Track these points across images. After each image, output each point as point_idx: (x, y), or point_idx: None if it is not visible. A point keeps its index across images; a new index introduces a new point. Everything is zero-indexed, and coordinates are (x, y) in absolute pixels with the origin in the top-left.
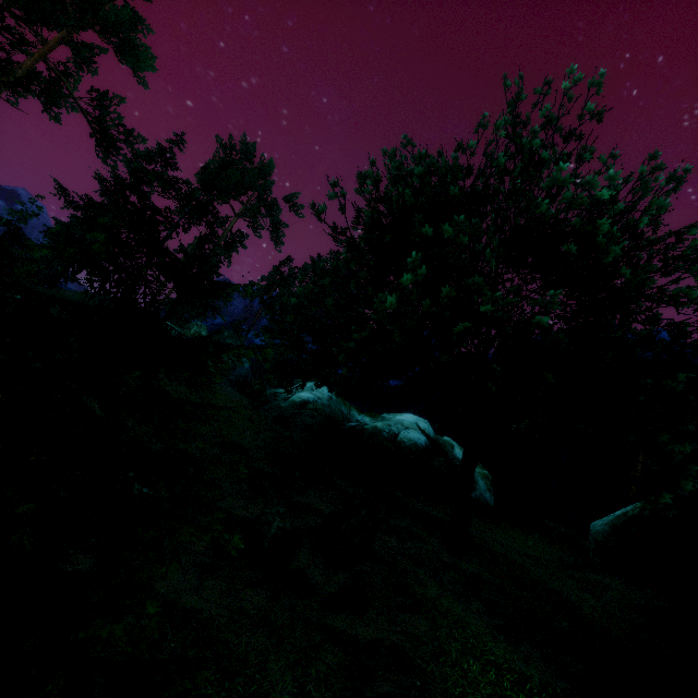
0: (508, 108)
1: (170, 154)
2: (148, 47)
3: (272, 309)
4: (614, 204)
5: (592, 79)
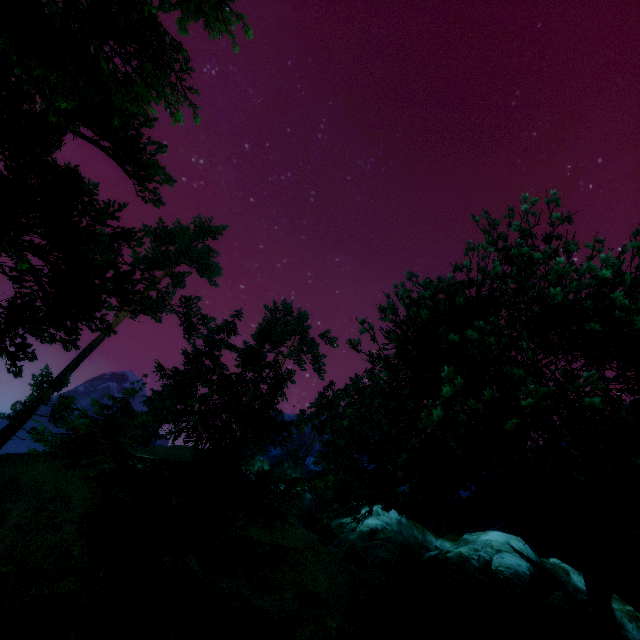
0: (485, 233)
1: (233, 324)
2: (217, 263)
3: (323, 432)
4: (621, 276)
5: (547, 197)
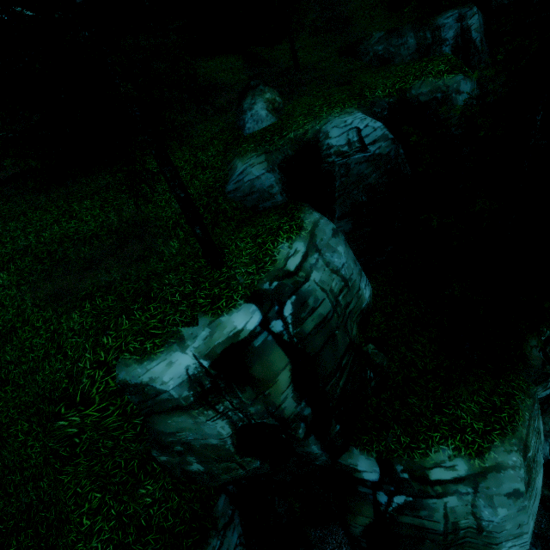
0: None
1: None
2: None
3: None
4: None
5: None
